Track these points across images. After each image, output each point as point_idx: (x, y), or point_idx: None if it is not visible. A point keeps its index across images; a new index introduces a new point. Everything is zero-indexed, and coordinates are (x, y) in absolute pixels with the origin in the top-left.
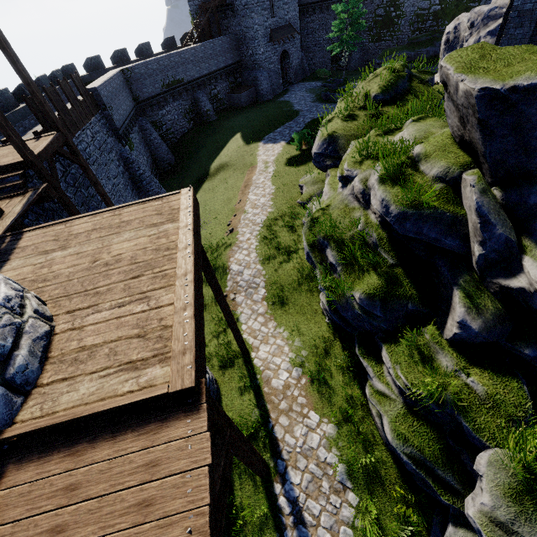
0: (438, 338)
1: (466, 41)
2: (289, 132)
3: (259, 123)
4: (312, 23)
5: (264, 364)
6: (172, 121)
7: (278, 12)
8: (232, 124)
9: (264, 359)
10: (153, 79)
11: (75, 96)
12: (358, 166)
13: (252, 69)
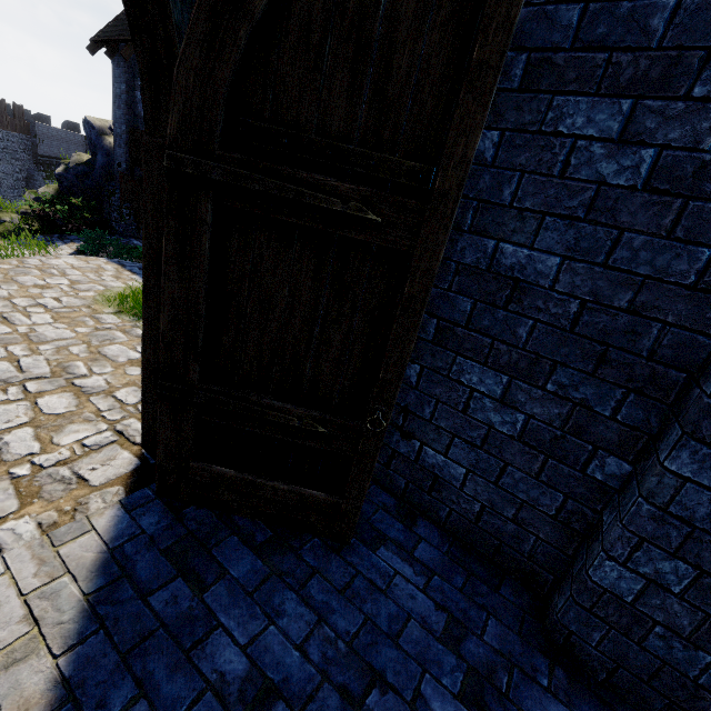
0: None
1: None
2: None
3: None
4: None
5: None
6: None
7: None
8: None
9: None
10: None
11: (6, 112)
12: None
13: None
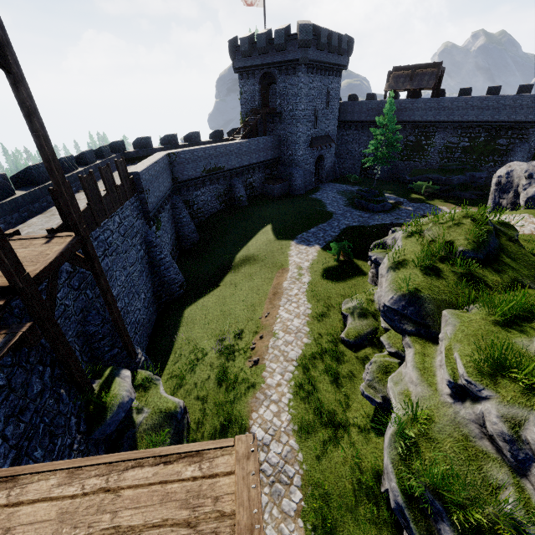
0: None
1: (525, 189)
2: (323, 235)
3: (291, 219)
4: (347, 136)
5: None
6: (204, 201)
7: (321, 125)
8: (263, 213)
9: None
10: (195, 164)
11: (114, 182)
12: (491, 384)
13: (288, 166)
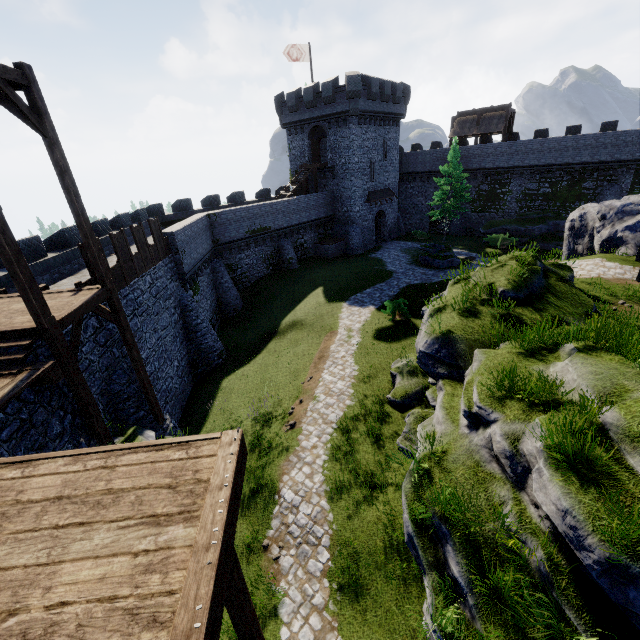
0: None
1: (599, 232)
2: (379, 295)
3: (346, 280)
4: (411, 189)
5: None
6: (249, 265)
7: (378, 178)
8: (314, 276)
9: None
10: (238, 224)
11: (146, 241)
12: (498, 407)
13: (344, 223)
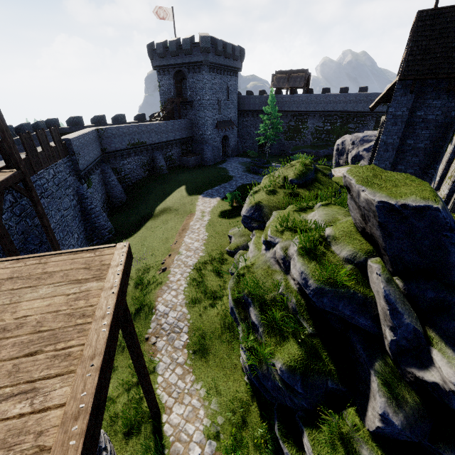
0: (360, 427)
1: (350, 152)
2: (223, 190)
3: (201, 181)
4: (246, 122)
5: (175, 433)
6: (130, 169)
7: (224, 112)
8: (179, 178)
9: (176, 425)
10: (121, 138)
11: (48, 143)
12: (280, 235)
13: (200, 143)
